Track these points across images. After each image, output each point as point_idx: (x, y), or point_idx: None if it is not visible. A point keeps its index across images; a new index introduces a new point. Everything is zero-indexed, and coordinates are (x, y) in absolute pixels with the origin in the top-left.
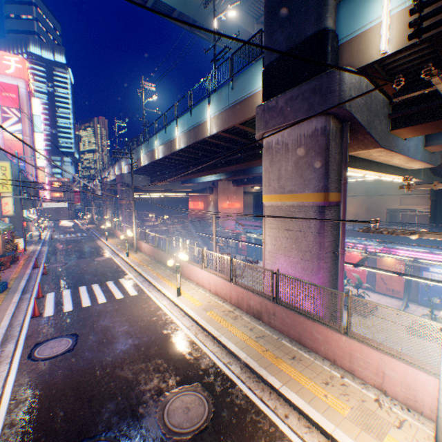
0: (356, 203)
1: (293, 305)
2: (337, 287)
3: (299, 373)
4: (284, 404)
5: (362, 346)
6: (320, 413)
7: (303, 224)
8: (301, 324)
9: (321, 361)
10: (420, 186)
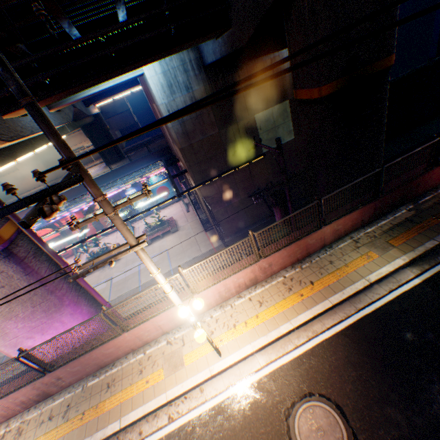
0: (31, 162)
1: (70, 350)
2: (90, 292)
3: (123, 391)
4: (134, 427)
5: (140, 326)
6: (154, 398)
7: (0, 279)
8: (91, 358)
9: (127, 360)
10: (86, 222)
